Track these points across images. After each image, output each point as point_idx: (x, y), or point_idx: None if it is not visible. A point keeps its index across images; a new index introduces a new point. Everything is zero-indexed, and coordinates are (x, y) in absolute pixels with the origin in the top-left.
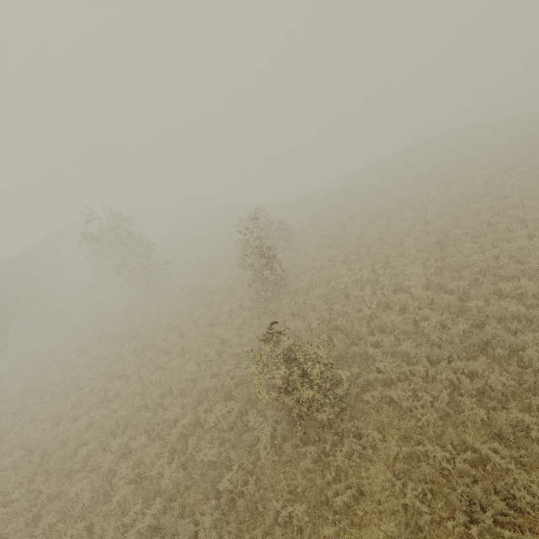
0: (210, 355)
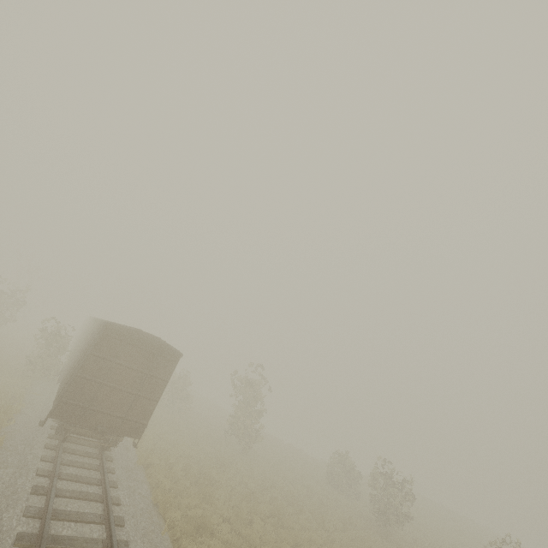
0: (373, 547)
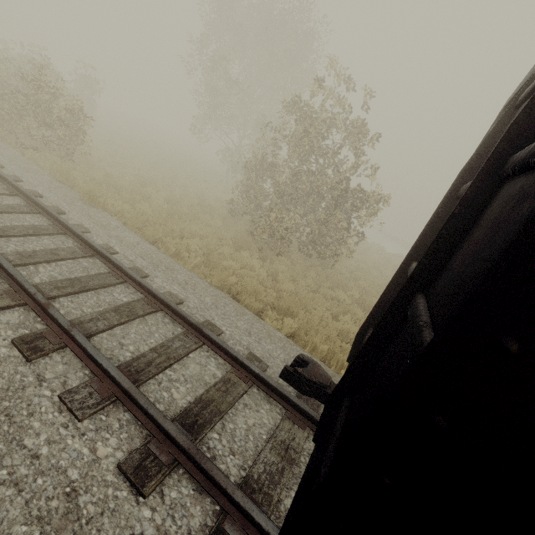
0: None
